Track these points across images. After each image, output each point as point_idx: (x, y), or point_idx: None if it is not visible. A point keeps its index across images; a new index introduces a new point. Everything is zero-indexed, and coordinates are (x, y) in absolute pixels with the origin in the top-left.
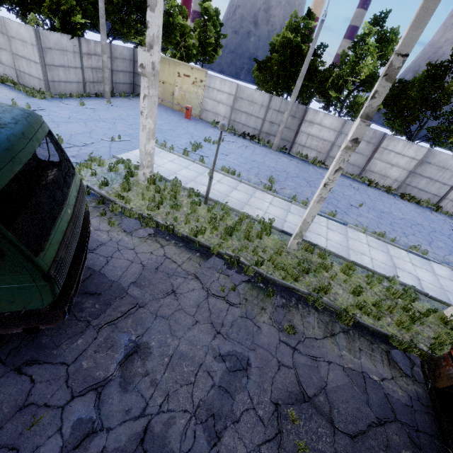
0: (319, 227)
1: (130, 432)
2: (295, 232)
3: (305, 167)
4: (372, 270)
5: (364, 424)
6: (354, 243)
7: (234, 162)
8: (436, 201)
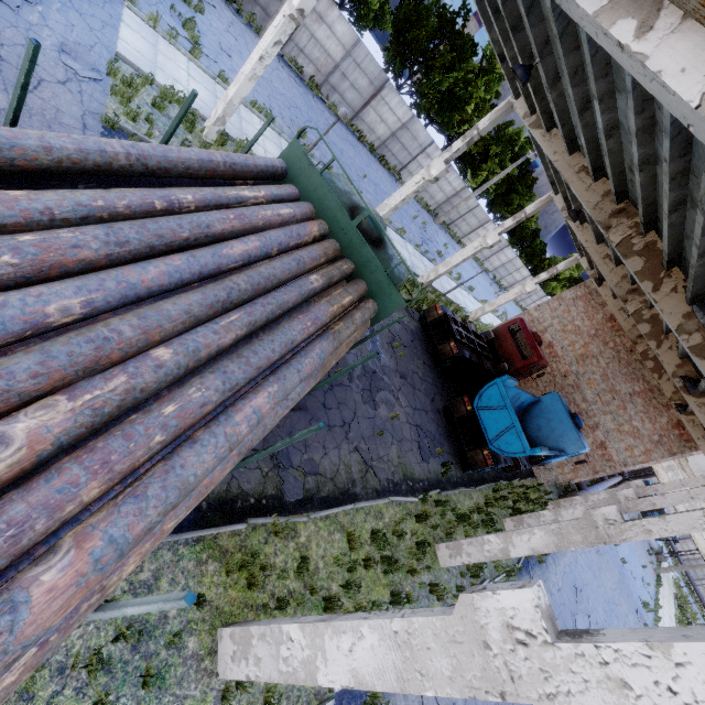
0: None
1: (360, 368)
2: None
3: (307, 96)
4: None
5: (410, 342)
6: None
7: None
8: (399, 169)
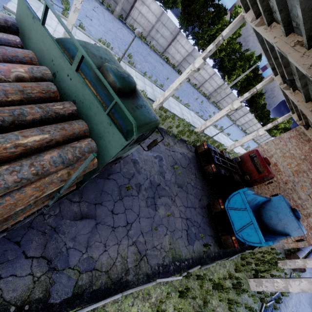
0: (158, 94)
1: (148, 182)
2: (159, 101)
3: (138, 41)
4: (178, 116)
5: (187, 165)
6: (171, 103)
7: (100, 30)
8: None
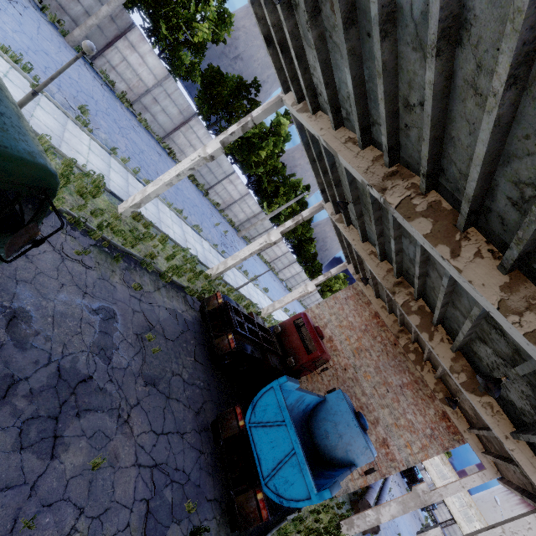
0: None
1: (47, 374)
2: (132, 201)
3: (113, 101)
4: (176, 242)
5: (178, 334)
6: (164, 216)
7: (16, 39)
8: (207, 188)
